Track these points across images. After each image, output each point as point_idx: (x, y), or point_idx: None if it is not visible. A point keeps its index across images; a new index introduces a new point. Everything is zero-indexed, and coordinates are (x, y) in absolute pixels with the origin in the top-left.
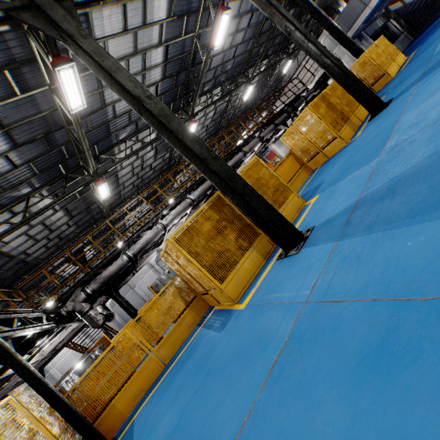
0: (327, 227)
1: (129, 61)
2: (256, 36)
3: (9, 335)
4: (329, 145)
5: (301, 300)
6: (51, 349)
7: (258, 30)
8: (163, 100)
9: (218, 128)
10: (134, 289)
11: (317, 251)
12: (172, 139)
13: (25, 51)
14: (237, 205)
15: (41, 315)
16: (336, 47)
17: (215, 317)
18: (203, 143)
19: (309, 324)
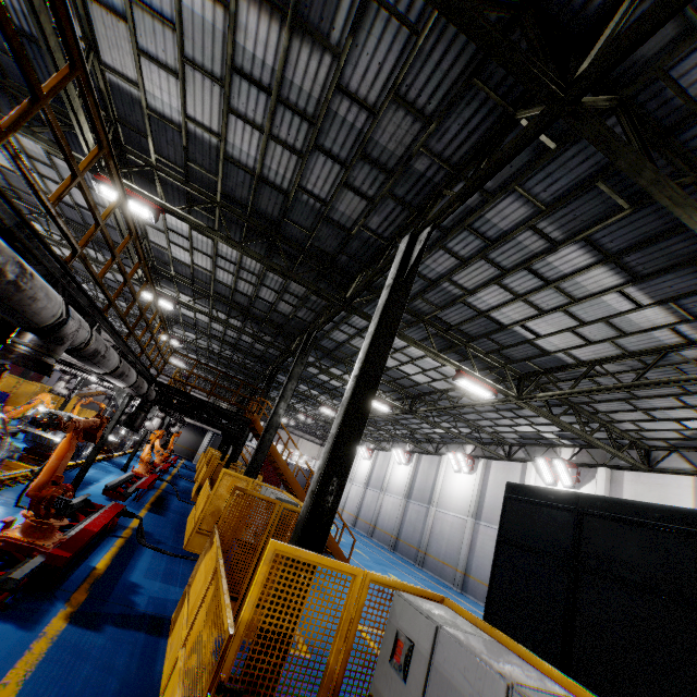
0: None
1: None
2: None
3: None
4: None
5: None
6: None
7: None
8: None
9: None
10: None
11: None
12: None
13: None
14: None
15: None
16: None
17: None
18: None
19: None
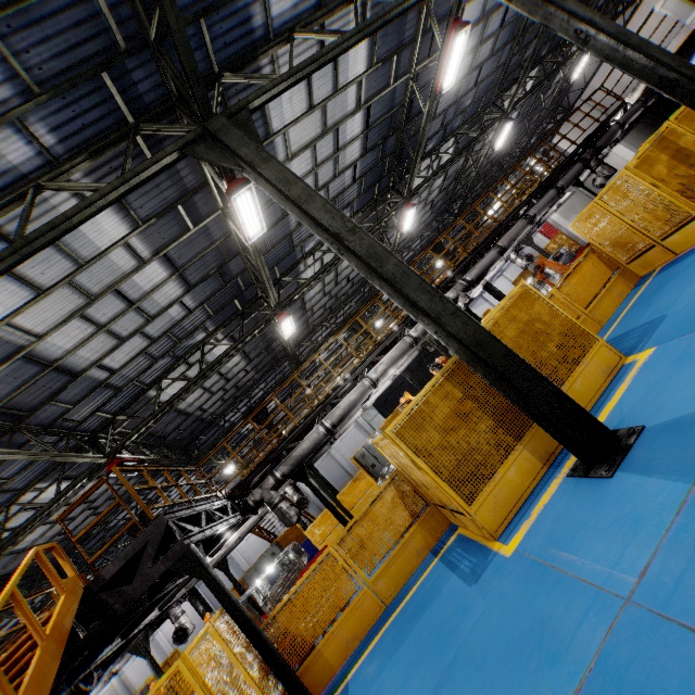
0: (672, 439)
1: (316, 146)
2: (516, 37)
3: (200, 539)
4: (677, 232)
5: (618, 590)
6: (236, 539)
7: (519, 26)
8: (363, 184)
9: (450, 200)
10: (330, 453)
11: (651, 492)
12: (386, 288)
13: (196, 177)
14: (493, 385)
15: (226, 503)
16: (692, 12)
17: (460, 551)
18: (434, 291)
19: (635, 654)
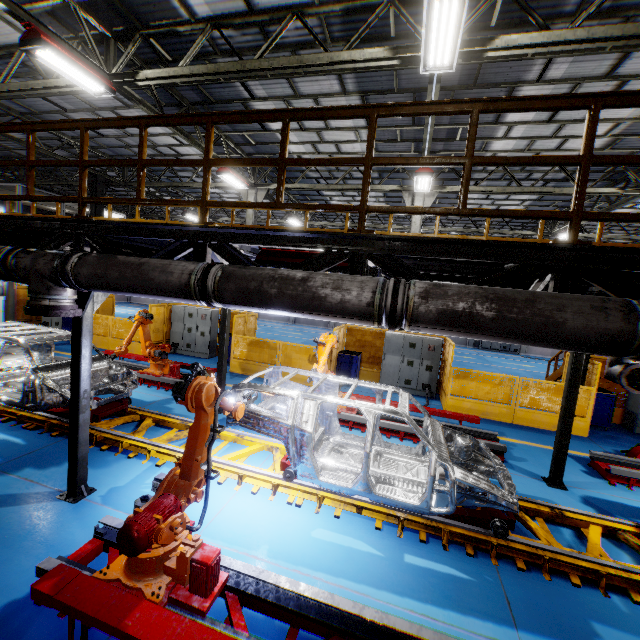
0: None
1: (324, 125)
2: (24, 115)
3: None
4: None
5: None
6: None
7: (35, 119)
8: None
9: None
10: None
11: None
12: None
13: (435, 142)
14: None
15: None
16: None
17: None
18: None
19: None
